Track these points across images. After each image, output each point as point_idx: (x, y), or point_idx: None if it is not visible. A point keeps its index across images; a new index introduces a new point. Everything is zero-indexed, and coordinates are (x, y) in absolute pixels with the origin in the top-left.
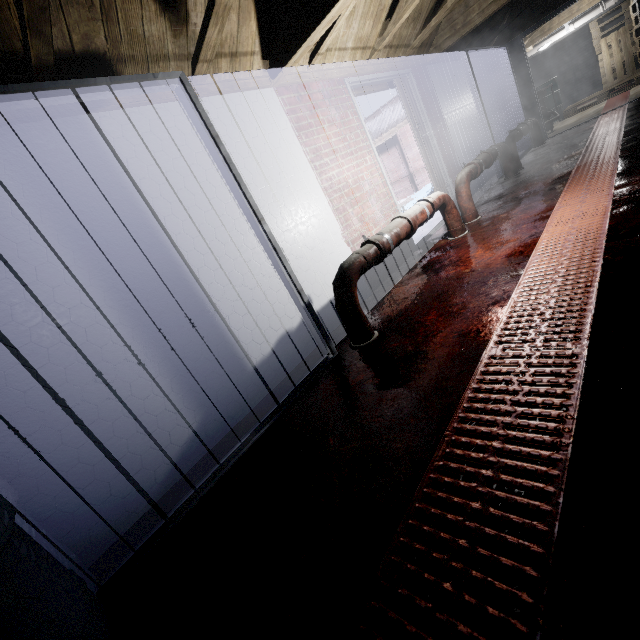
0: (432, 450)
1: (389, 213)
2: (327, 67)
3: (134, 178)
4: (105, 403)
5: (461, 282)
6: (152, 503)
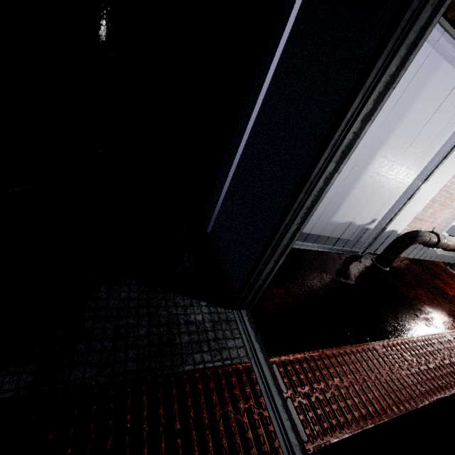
0: (405, 335)
1: (442, 224)
2: None
3: (415, 105)
4: None
5: (444, 295)
6: None
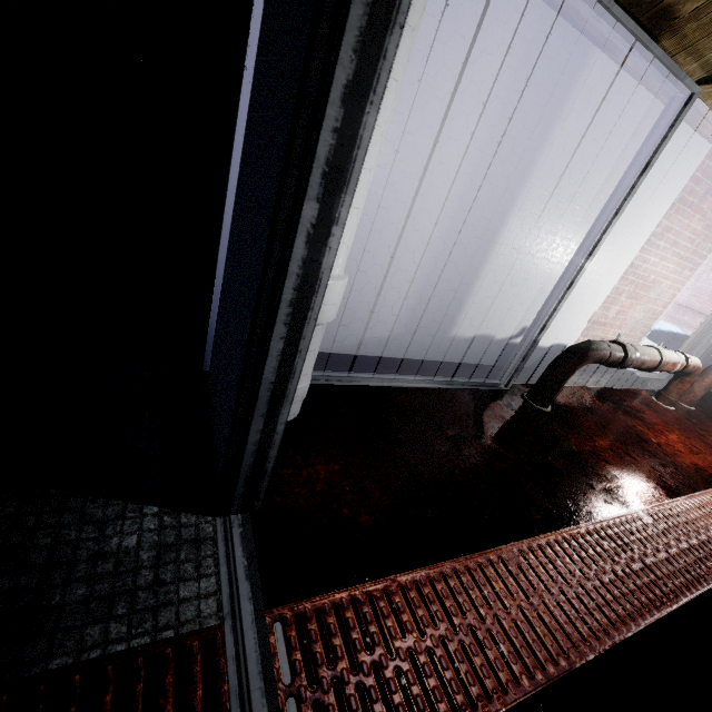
0: (565, 525)
1: (638, 329)
2: None
3: (559, 129)
4: (378, 267)
5: (644, 444)
6: (329, 351)
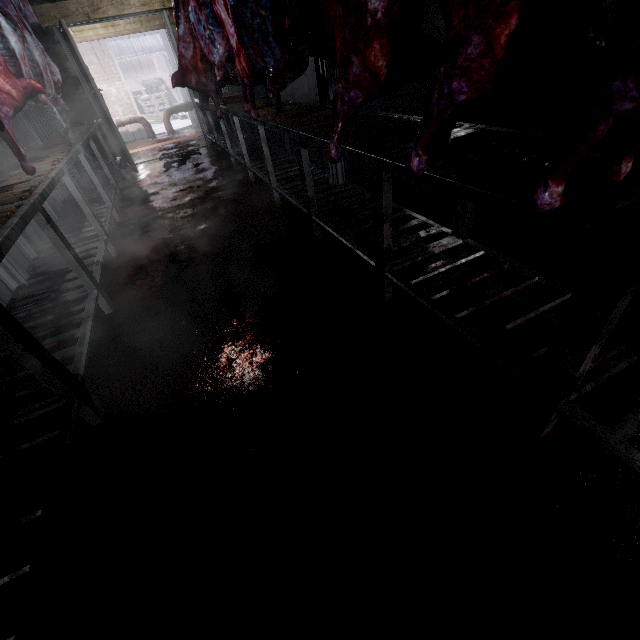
0: None
1: (130, 114)
2: (88, 35)
3: None
4: None
5: None
6: None
